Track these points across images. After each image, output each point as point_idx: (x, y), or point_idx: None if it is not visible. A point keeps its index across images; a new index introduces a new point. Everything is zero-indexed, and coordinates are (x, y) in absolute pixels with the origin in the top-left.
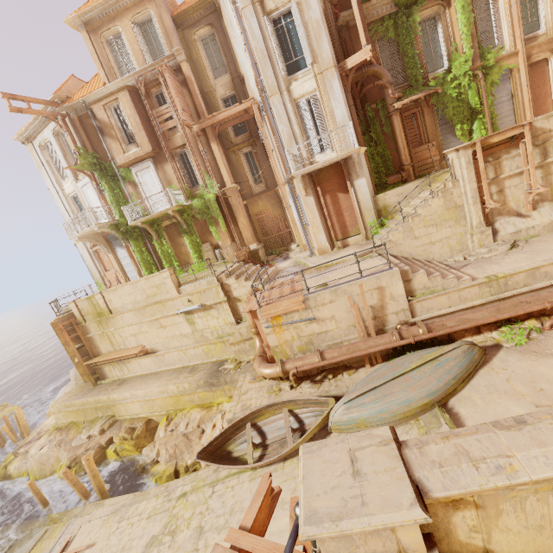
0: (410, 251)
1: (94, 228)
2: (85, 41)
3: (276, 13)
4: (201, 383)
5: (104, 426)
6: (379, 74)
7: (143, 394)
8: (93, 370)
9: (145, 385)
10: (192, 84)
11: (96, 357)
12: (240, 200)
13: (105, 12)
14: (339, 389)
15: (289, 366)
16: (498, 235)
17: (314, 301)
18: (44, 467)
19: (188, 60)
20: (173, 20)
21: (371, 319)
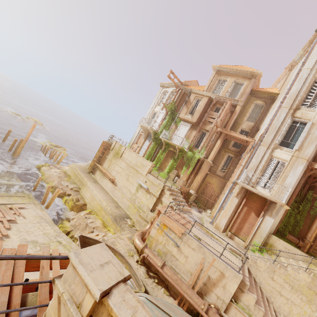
0: (262, 281)
1: (149, 127)
2: (212, 74)
3: (298, 119)
4: (114, 214)
5: (74, 188)
6: None
7: (95, 193)
8: (94, 168)
9: (99, 191)
10: (234, 114)
11: (100, 165)
12: (207, 169)
13: (228, 72)
14: (152, 290)
15: (146, 251)
16: None
17: (187, 239)
18: (48, 178)
19: (243, 106)
20: (251, 90)
21: (203, 282)
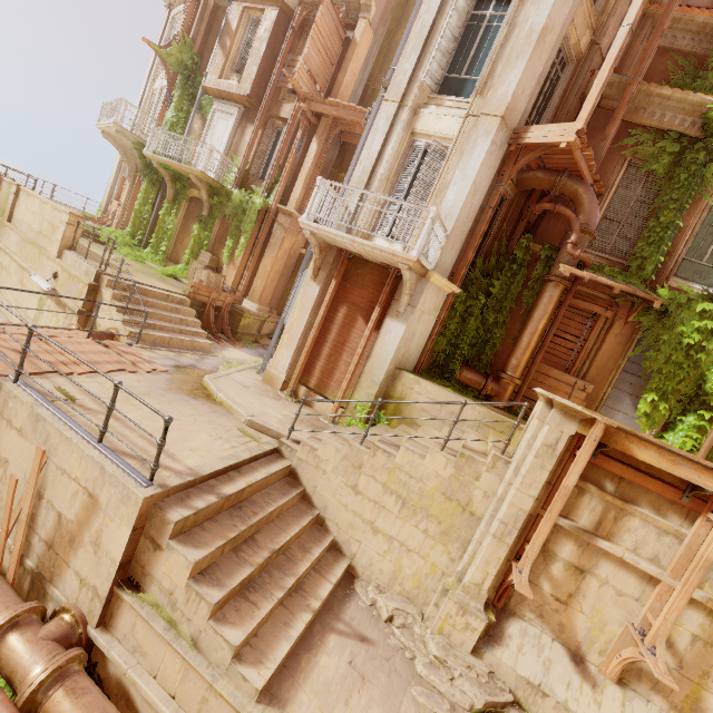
0: (329, 502)
1: (115, 128)
2: None
3: None
4: None
5: None
6: (581, 203)
7: None
8: None
9: None
10: (352, 52)
11: None
12: (292, 238)
13: None
14: None
15: None
16: (493, 649)
17: (4, 403)
18: None
19: (387, 34)
20: None
21: (46, 540)
